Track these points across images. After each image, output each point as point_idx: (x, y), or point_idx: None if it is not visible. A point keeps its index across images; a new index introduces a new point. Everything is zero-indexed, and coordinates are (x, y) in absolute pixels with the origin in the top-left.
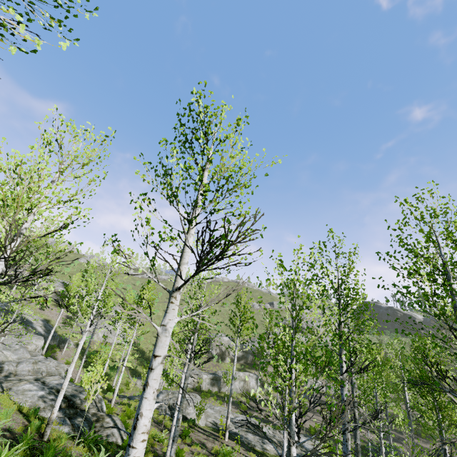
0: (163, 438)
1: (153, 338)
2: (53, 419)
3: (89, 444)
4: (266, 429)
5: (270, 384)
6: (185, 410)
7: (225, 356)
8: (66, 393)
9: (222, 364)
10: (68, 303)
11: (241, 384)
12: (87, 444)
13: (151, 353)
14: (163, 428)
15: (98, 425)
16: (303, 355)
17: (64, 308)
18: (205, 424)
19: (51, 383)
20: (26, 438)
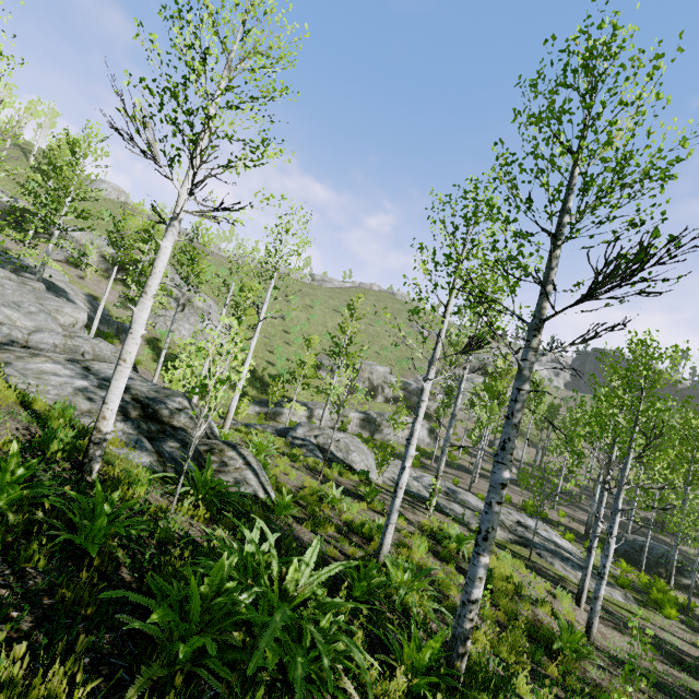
0: (336, 497)
1: (267, 353)
2: (104, 433)
3: (206, 499)
4: (475, 500)
5: (583, 436)
6: (347, 455)
7: (376, 393)
8: (137, 394)
9: (371, 403)
10: (125, 256)
11: (405, 433)
12: (200, 498)
13: (264, 372)
14: (322, 478)
15: (214, 461)
16: (695, 387)
17: (120, 284)
18: (382, 481)
19: (104, 372)
20: (1, 476)
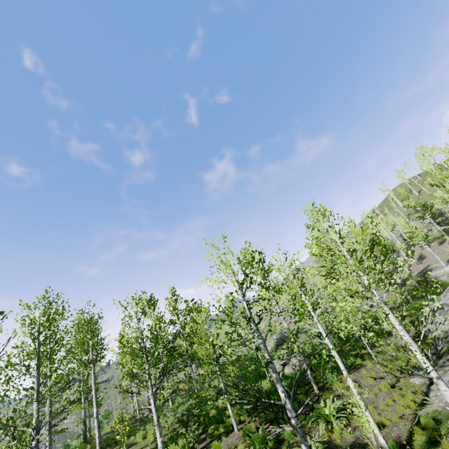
0: None
1: None
2: (383, 446)
3: None
4: None
5: None
6: None
7: None
8: None
9: None
10: None
11: None
12: None
13: None
14: None
15: None
16: None
17: None
18: None
19: None
20: None
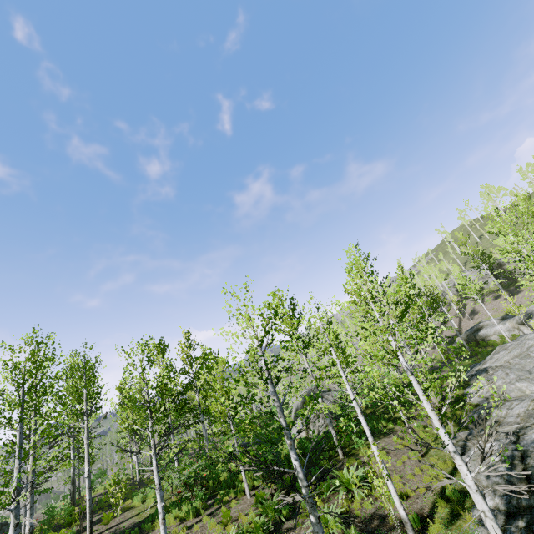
0: None
1: None
2: (402, 518)
3: None
4: None
5: None
6: None
7: None
8: (530, 462)
9: None
10: None
11: None
12: None
13: None
14: None
15: None
16: None
17: None
18: None
19: (526, 439)
20: None
